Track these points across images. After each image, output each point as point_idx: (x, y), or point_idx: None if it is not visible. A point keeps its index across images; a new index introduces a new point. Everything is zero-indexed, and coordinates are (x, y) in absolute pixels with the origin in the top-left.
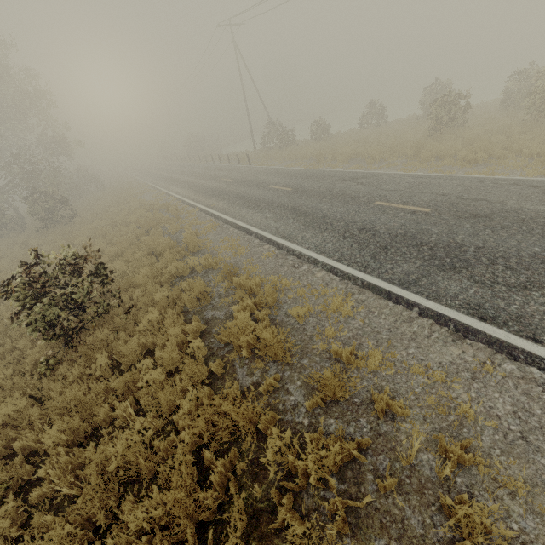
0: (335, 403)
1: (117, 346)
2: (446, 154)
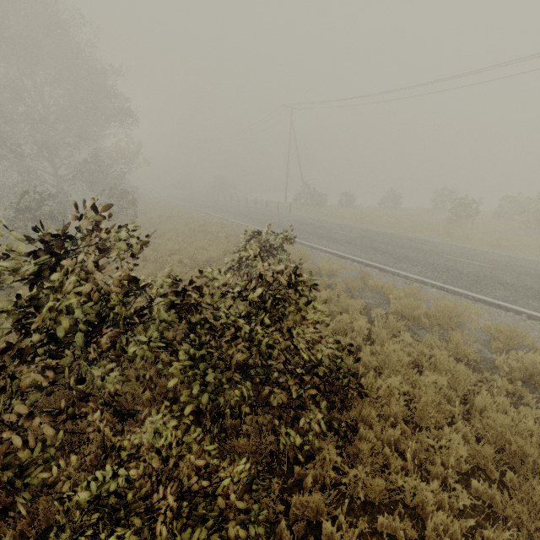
0: (507, 351)
1: None
2: (472, 237)
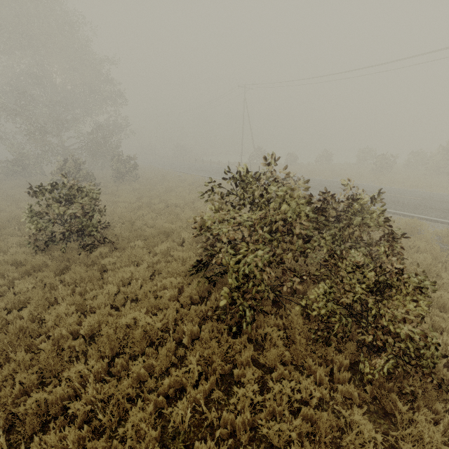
0: None
1: None
2: (396, 182)
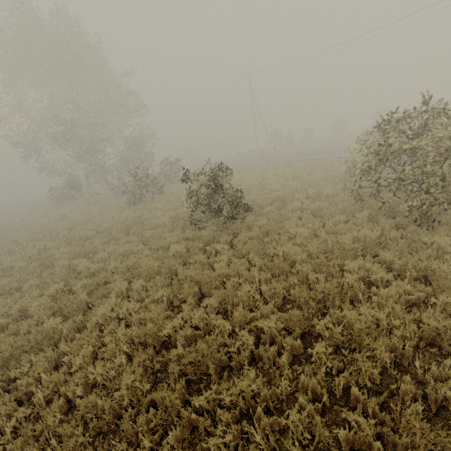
0: None
1: None
2: None
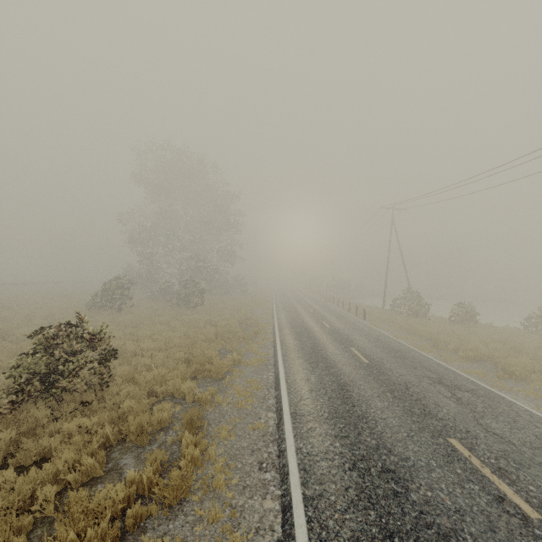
0: None
1: (37, 433)
2: None
